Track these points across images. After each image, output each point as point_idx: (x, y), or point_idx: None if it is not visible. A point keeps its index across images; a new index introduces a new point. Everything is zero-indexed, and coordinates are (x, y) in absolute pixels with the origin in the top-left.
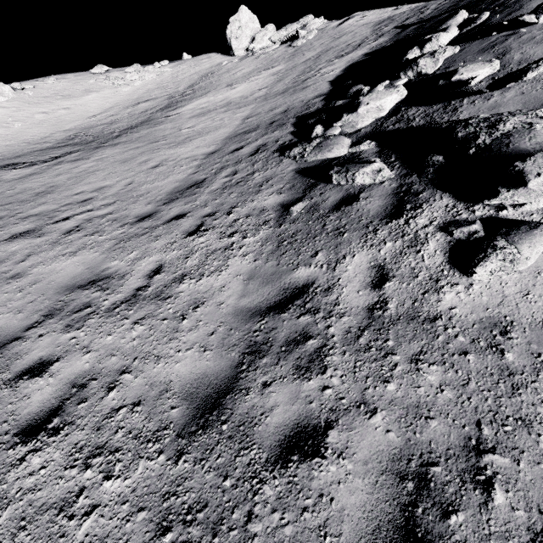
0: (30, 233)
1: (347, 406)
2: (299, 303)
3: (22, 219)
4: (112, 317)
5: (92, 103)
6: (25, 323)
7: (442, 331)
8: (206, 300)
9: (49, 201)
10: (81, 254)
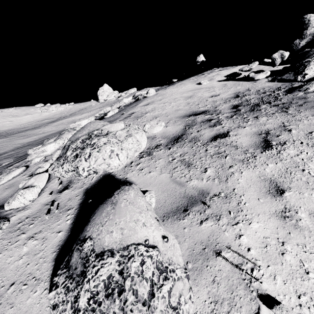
0: None
1: None
2: None
3: None
4: None
5: (25, 119)
6: None
7: None
8: None
9: None
10: None
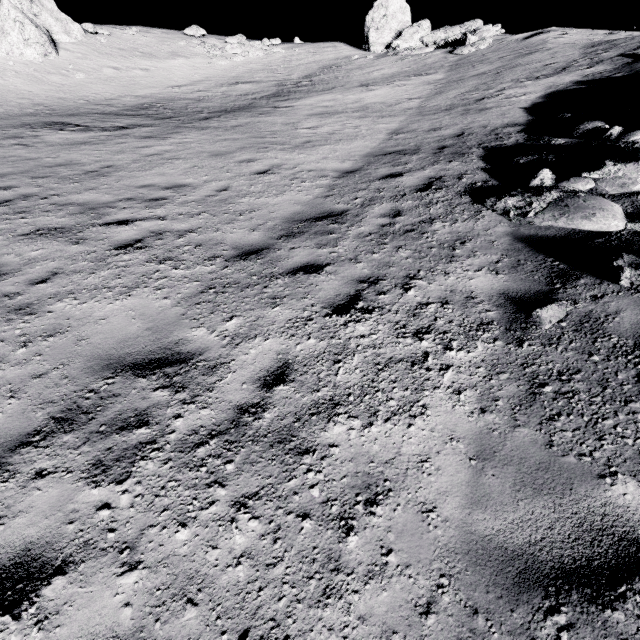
0: (65, 233)
1: None
2: None
3: (57, 206)
4: (190, 470)
5: (177, 70)
6: (15, 427)
7: None
8: (392, 488)
9: (102, 187)
10: (139, 294)
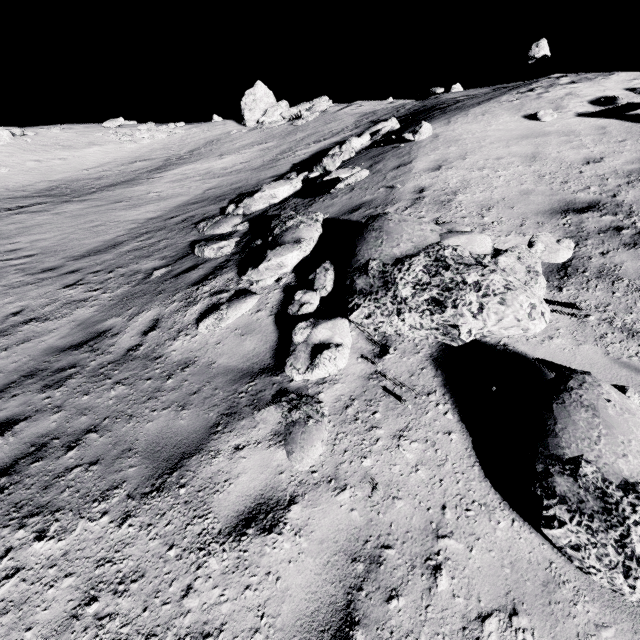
0: None
1: (48, 408)
2: (91, 344)
3: None
4: None
5: (90, 157)
6: None
7: (153, 365)
8: (34, 339)
9: None
10: None
